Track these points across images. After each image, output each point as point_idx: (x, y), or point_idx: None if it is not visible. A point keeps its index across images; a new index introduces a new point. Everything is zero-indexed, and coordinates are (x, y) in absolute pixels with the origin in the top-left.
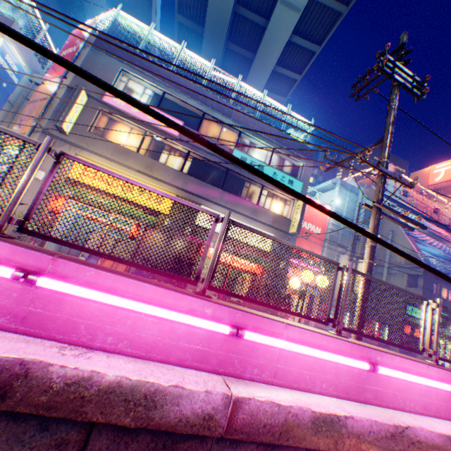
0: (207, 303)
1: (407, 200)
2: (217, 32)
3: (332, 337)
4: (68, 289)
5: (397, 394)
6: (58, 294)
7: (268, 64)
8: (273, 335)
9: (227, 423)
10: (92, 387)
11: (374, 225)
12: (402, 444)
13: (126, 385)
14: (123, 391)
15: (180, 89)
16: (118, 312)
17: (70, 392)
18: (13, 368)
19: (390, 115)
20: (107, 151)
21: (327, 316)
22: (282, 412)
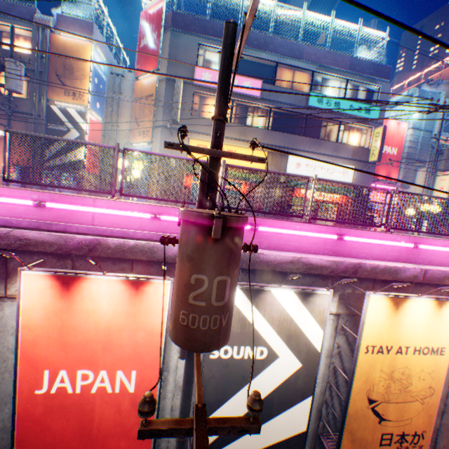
0: (397, 235)
1: None
2: None
3: None
4: (353, 239)
5: None
6: (343, 241)
7: None
8: (427, 245)
9: (421, 278)
10: (377, 269)
11: None
12: None
13: (387, 267)
14: (386, 269)
15: (251, 46)
16: (364, 245)
17: (371, 271)
18: (356, 265)
19: None
20: (208, 129)
21: (448, 231)
22: (442, 273)
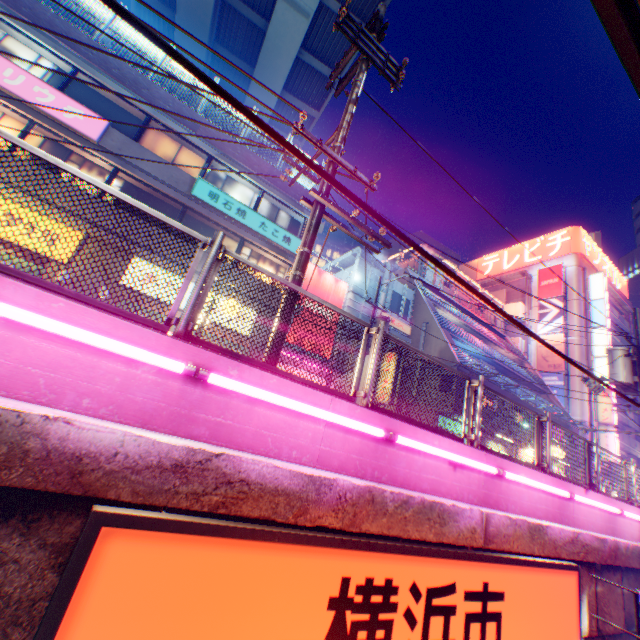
0: None
1: (450, 291)
2: (196, 23)
3: (129, 322)
4: None
5: (266, 436)
6: None
7: (274, 86)
8: None
9: None
10: None
11: (311, 226)
12: (203, 483)
13: None
14: None
15: (108, 72)
16: None
17: None
18: None
19: (353, 93)
20: None
21: (170, 317)
22: None
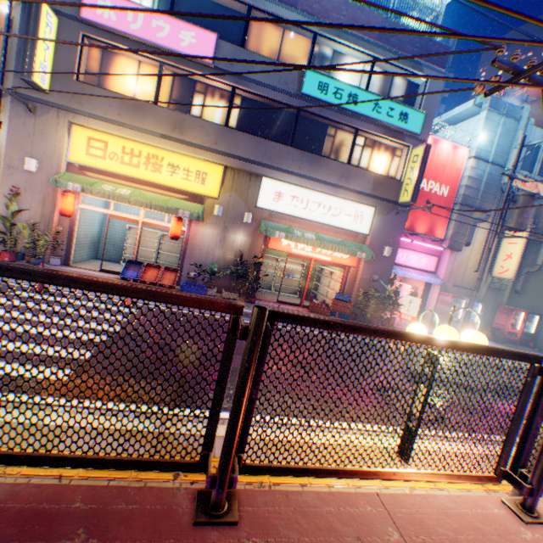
0: None
1: None
2: None
3: None
4: None
5: None
6: None
7: None
8: None
9: None
10: None
11: None
12: None
13: None
14: None
15: None
16: None
17: None
18: None
19: None
20: (111, 110)
21: (500, 466)
22: None
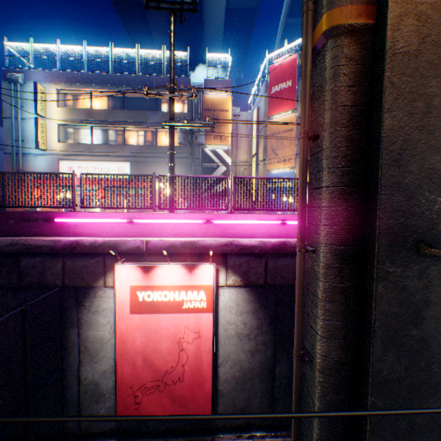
0: None
1: None
2: None
3: None
4: None
5: None
6: None
7: None
8: None
9: None
10: None
11: None
12: None
13: None
14: None
15: None
16: None
17: None
18: None
19: None
20: None
21: None
22: None
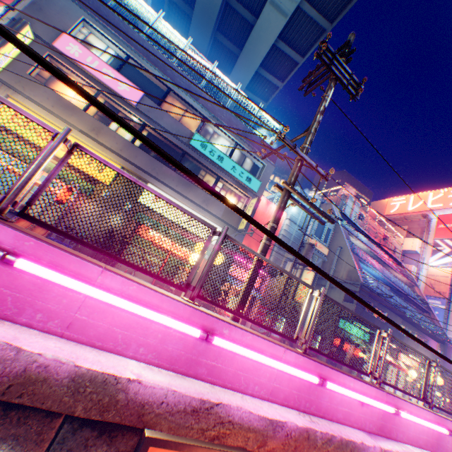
0: None
1: (362, 223)
2: (206, 18)
3: (169, 298)
4: None
5: (240, 375)
6: None
7: (253, 64)
8: (80, 278)
9: None
10: None
11: (280, 207)
12: (207, 422)
13: None
14: None
15: (147, 58)
16: None
17: None
18: None
19: (321, 105)
20: (48, 101)
21: (187, 281)
22: (23, 360)
